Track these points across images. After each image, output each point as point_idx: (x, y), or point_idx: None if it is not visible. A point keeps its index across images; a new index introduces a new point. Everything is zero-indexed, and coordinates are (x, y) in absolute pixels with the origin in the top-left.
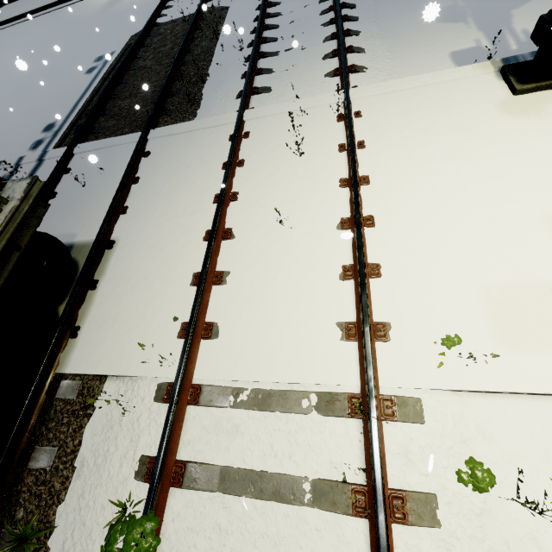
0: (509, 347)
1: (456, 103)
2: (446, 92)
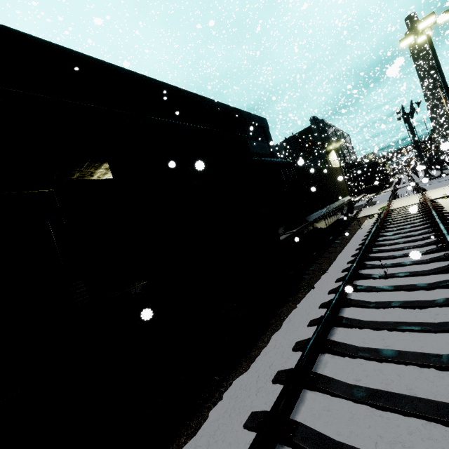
0: None
1: None
2: None
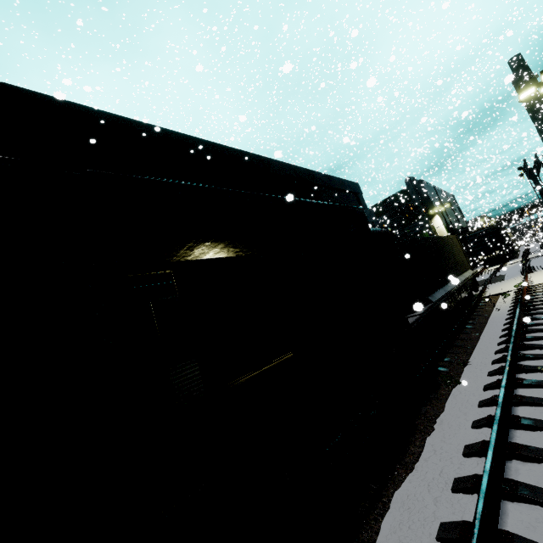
0: None
1: None
2: None
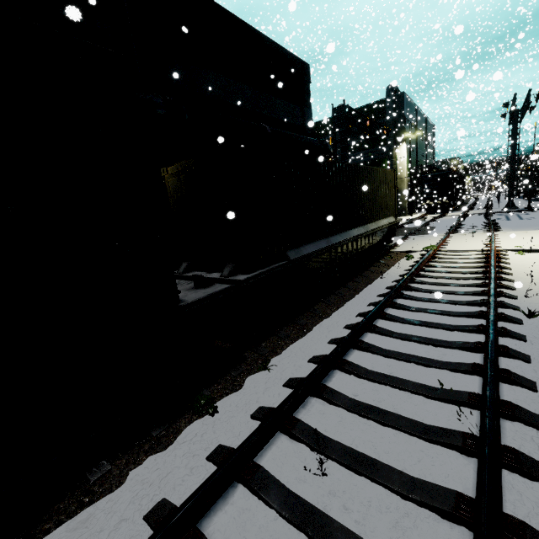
0: (535, 247)
1: (535, 233)
2: (532, 232)
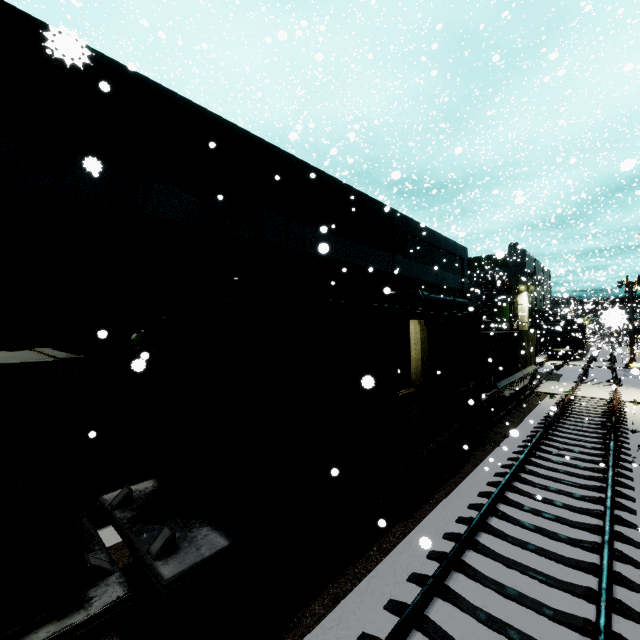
0: None
1: None
2: None
